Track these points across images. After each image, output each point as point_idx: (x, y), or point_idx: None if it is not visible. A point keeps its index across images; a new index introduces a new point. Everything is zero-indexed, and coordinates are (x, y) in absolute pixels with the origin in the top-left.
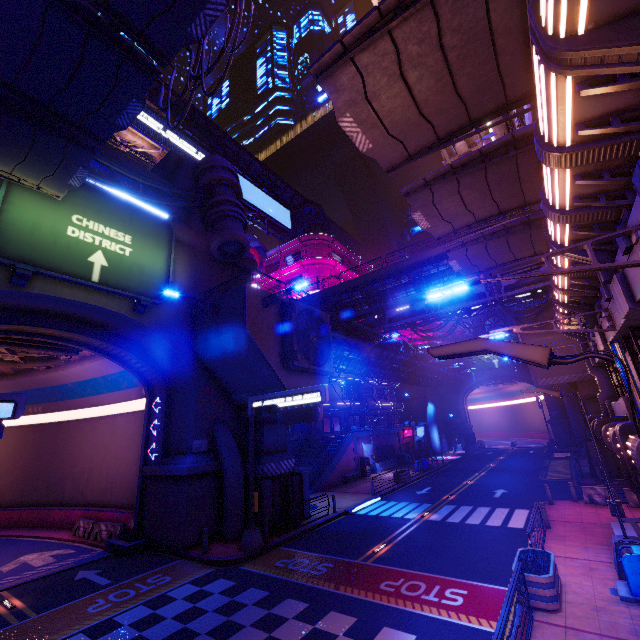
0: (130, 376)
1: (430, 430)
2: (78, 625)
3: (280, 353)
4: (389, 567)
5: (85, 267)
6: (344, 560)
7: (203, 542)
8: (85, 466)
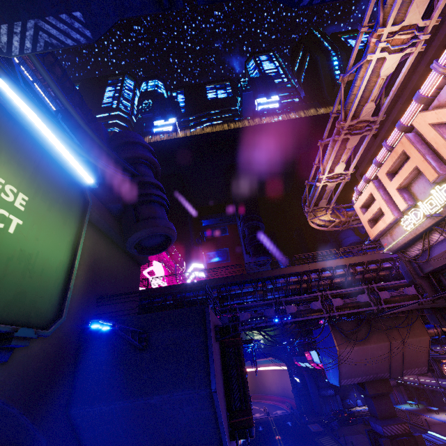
0: None
1: None
2: None
3: (228, 414)
4: None
5: None
6: None
7: None
8: None
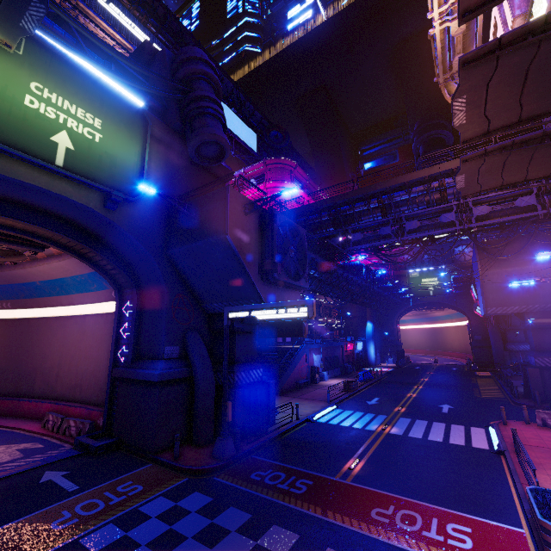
0: (99, 278)
1: (367, 345)
2: (38, 548)
3: (259, 264)
4: (372, 489)
5: (47, 147)
6: (321, 476)
7: (175, 448)
8: (55, 362)
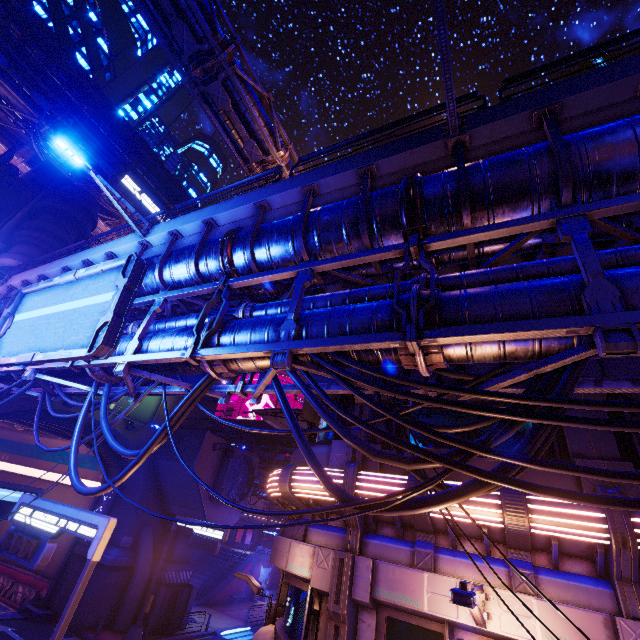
0: (96, 461)
1: None
2: None
3: (211, 486)
4: None
5: None
6: None
7: (99, 627)
8: None
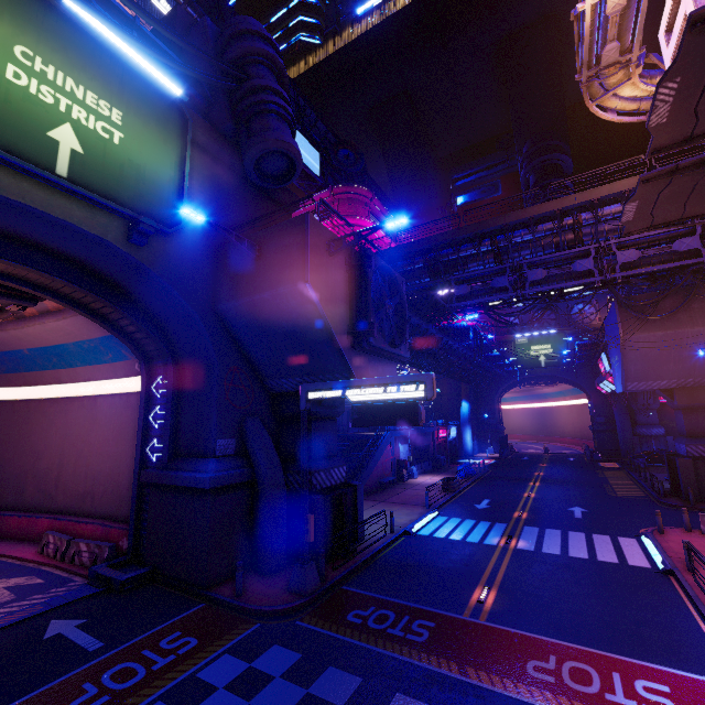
0: (117, 344)
1: (463, 430)
2: None
3: (348, 325)
4: (518, 631)
5: (42, 146)
6: (445, 615)
7: (236, 581)
8: (53, 461)
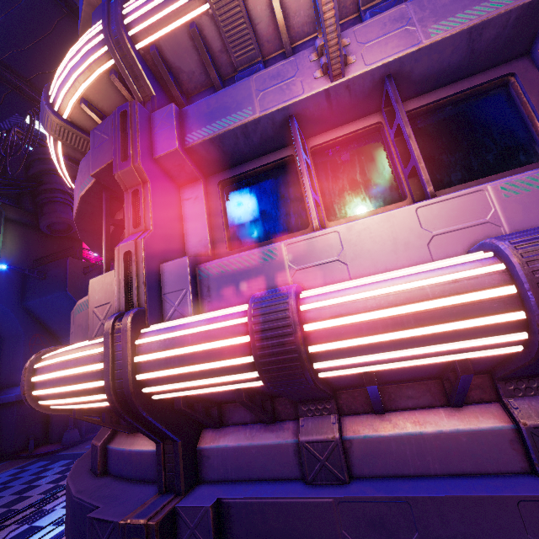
0: None
1: None
2: None
3: None
4: None
5: None
6: None
7: (29, 445)
8: None
